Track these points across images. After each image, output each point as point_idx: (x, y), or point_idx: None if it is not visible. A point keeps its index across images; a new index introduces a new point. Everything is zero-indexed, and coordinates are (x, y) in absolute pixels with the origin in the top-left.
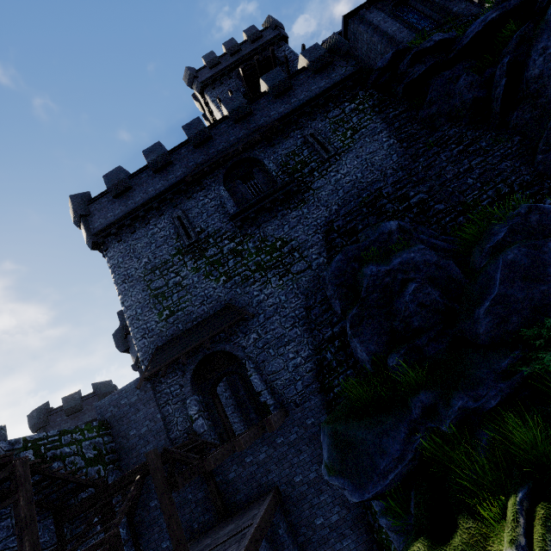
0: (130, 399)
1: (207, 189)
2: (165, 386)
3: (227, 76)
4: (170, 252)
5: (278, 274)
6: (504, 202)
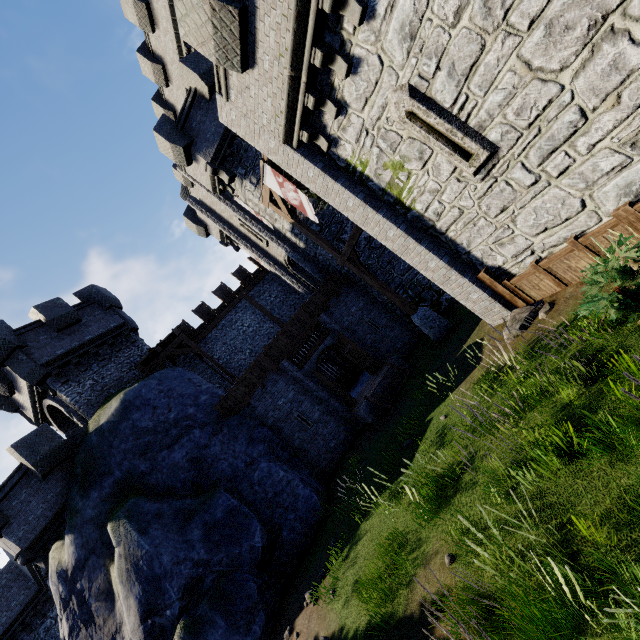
0: None
1: None
2: None
3: None
4: None
5: None
6: None
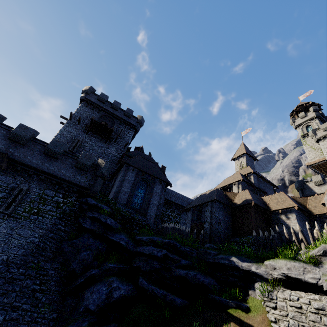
0: None
1: None
2: None
3: (99, 110)
4: None
5: None
6: None
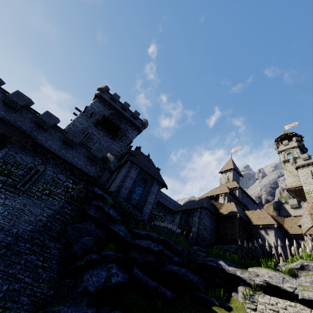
0: None
1: None
2: None
3: (110, 108)
4: None
5: None
6: None
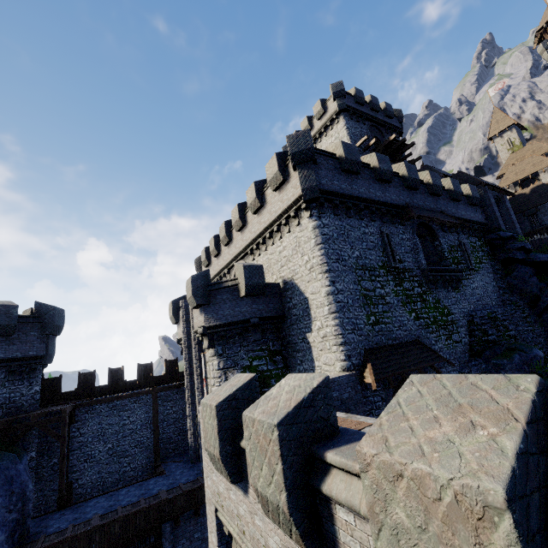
0: (342, 393)
1: (405, 228)
2: (370, 394)
3: (363, 120)
4: (377, 261)
5: (445, 335)
6: (544, 362)
